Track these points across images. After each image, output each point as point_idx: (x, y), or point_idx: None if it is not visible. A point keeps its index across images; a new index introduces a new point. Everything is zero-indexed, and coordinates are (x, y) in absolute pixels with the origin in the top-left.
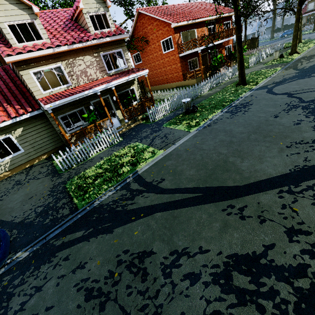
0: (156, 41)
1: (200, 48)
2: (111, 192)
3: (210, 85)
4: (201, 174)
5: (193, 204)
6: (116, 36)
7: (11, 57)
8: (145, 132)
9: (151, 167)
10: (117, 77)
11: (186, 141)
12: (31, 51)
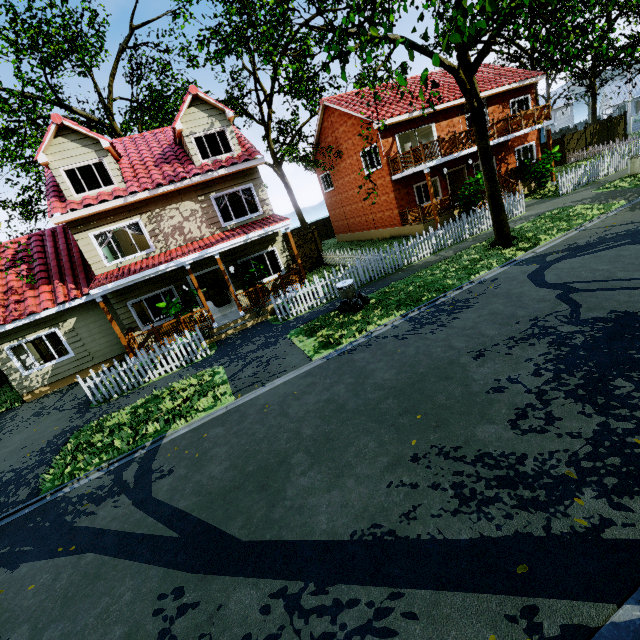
0: (353, 152)
1: (426, 165)
2: (98, 474)
3: (438, 242)
4: (223, 480)
5: (142, 558)
6: (239, 165)
7: (59, 217)
8: (253, 343)
9: (188, 432)
10: (229, 236)
11: (283, 384)
12: (94, 204)
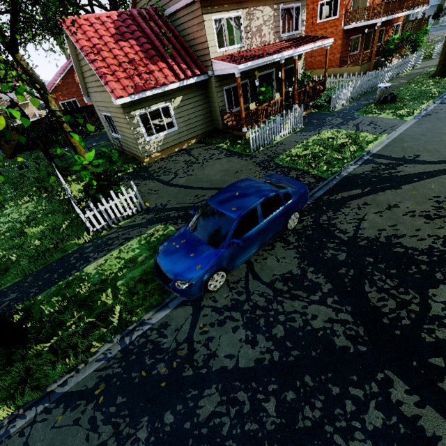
0: (311, 1)
1: (381, 19)
2: (354, 166)
3: (391, 74)
4: None
5: None
6: None
7: None
8: (333, 120)
9: (386, 147)
10: (300, 43)
11: (411, 128)
12: None
